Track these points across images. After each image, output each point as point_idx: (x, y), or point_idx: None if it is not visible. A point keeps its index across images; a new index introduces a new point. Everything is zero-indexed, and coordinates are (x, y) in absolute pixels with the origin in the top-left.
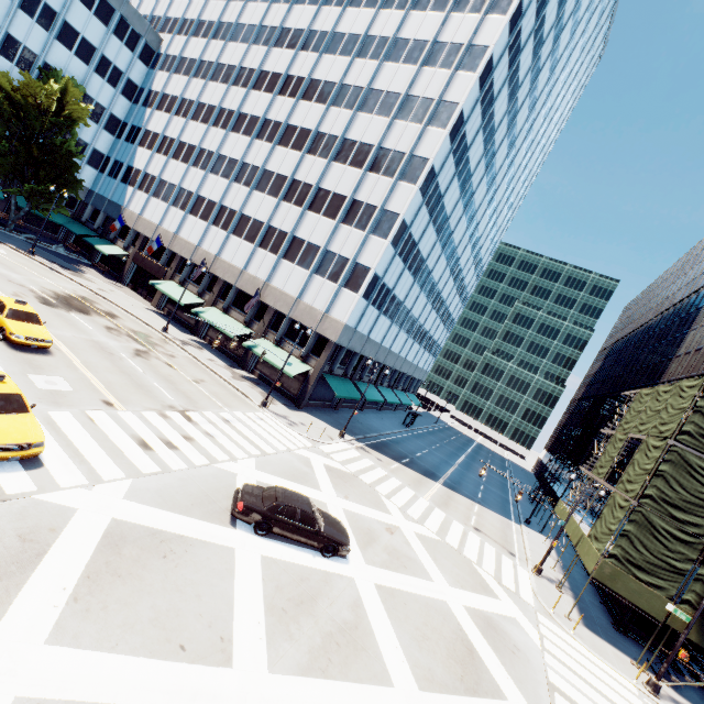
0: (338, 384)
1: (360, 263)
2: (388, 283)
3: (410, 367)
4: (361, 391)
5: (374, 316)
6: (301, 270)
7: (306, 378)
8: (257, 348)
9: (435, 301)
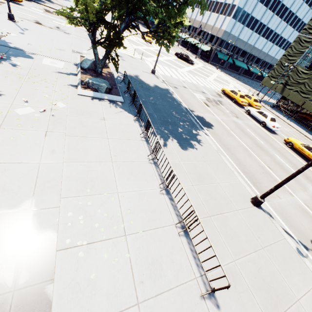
0: (222, 55)
1: (233, 4)
2: (247, 11)
3: (273, 60)
4: (234, 61)
5: (240, 27)
6: (216, 14)
7: (211, 53)
8: (199, 45)
9: (290, 20)
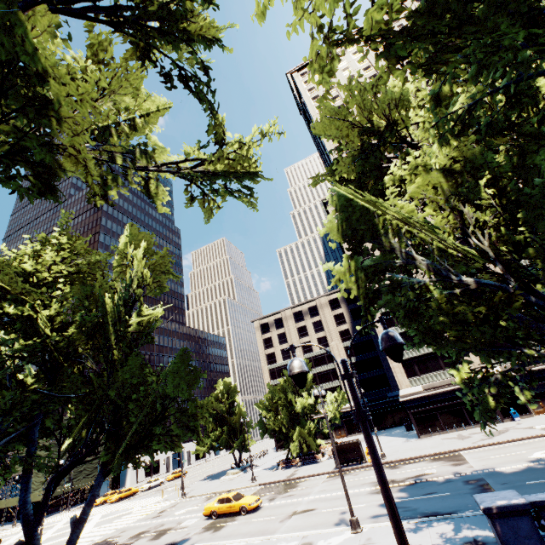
0: None
1: None
2: None
3: None
4: None
5: None
6: None
7: None
8: None
9: None
